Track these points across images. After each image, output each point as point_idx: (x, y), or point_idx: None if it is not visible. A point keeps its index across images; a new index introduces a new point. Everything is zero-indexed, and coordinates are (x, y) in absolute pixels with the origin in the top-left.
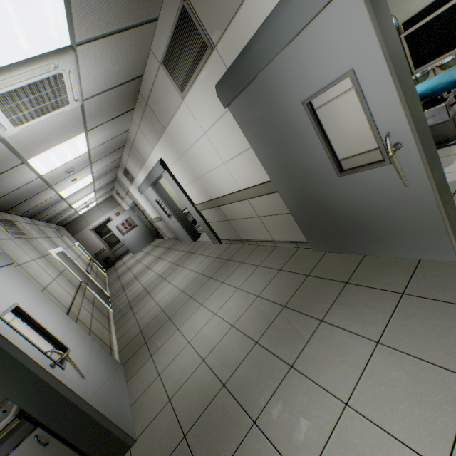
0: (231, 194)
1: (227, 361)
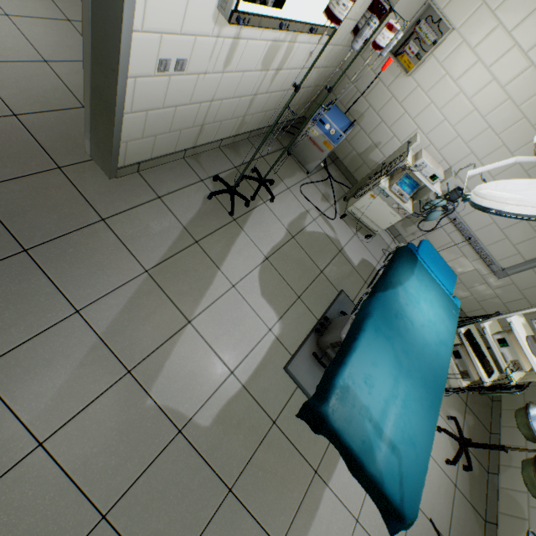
0: None
1: None
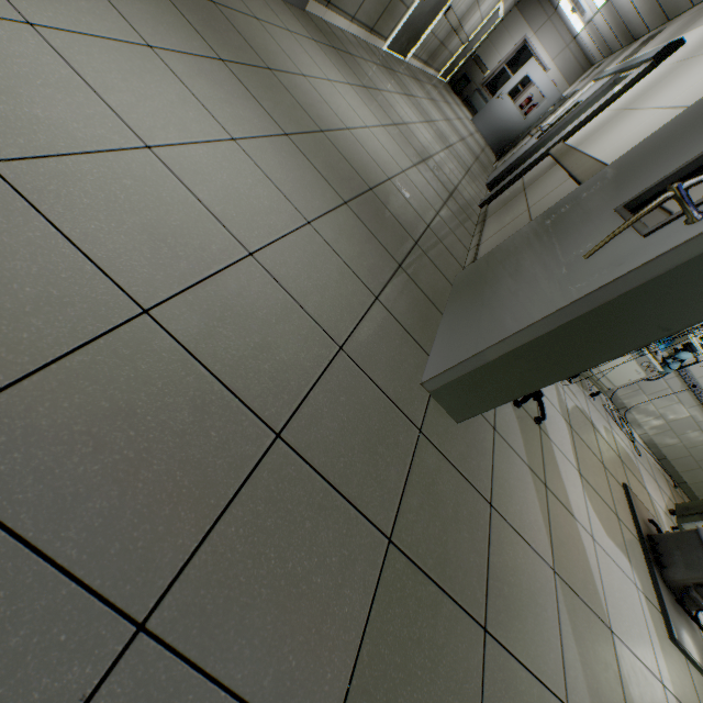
0: (582, 155)
1: (300, 92)
